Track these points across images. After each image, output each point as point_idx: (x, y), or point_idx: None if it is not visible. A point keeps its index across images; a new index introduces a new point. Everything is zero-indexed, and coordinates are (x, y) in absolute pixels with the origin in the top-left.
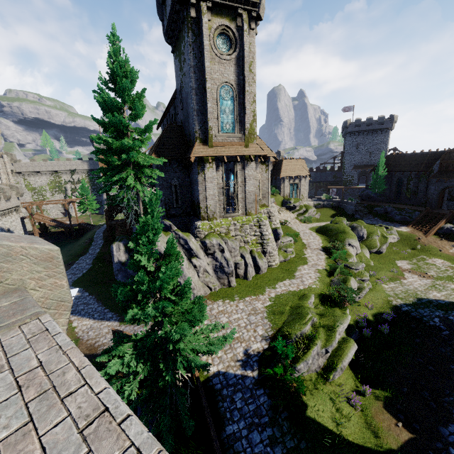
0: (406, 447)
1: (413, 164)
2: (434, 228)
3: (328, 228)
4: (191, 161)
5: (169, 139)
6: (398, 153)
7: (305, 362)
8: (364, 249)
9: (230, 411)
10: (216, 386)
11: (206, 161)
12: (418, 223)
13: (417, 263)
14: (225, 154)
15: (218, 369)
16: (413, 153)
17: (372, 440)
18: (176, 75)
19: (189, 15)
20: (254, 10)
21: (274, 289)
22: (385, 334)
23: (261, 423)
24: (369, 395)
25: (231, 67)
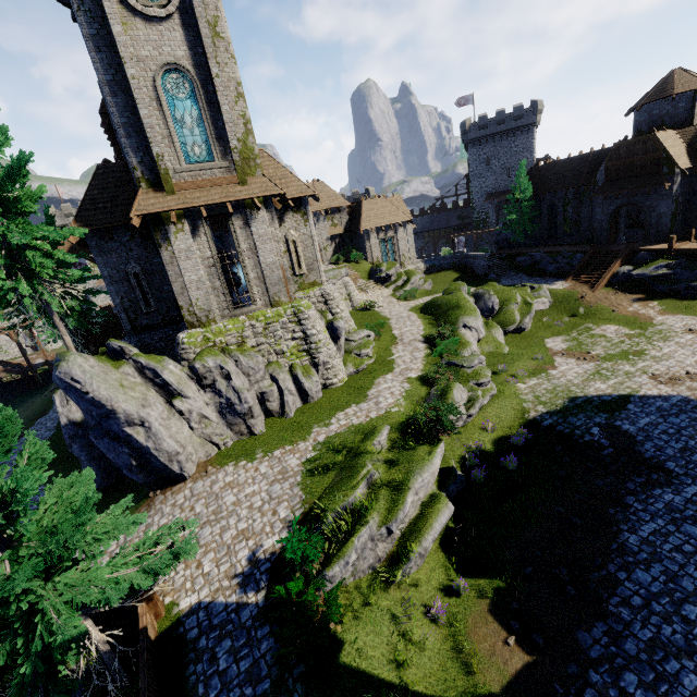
0: (516, 684)
1: (569, 176)
2: (604, 276)
3: (436, 304)
4: (134, 225)
5: (104, 190)
6: (545, 163)
7: (342, 562)
8: (494, 329)
9: (206, 680)
10: (190, 633)
11: (167, 221)
12: (581, 271)
13: (578, 338)
14: (202, 204)
15: (200, 599)
16: (567, 159)
17: (459, 681)
18: None
19: None
20: None
21: (326, 426)
22: (511, 471)
23: (256, 694)
24: (468, 592)
25: (174, 32)
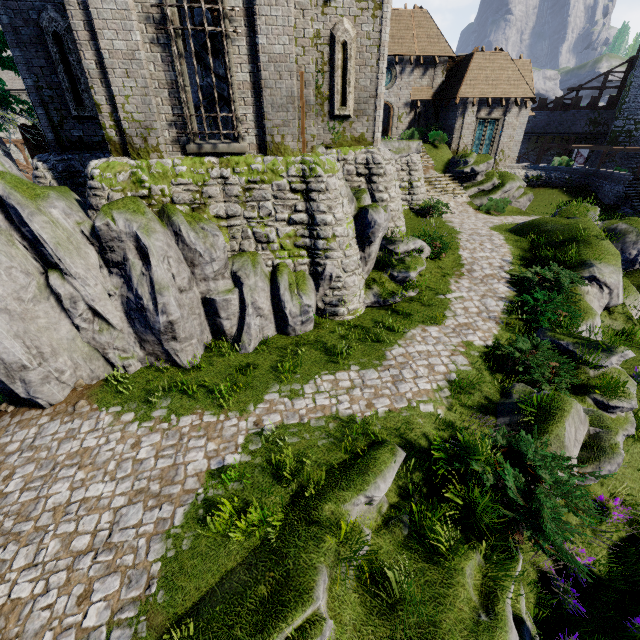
0: None
1: None
2: None
3: (542, 229)
4: None
5: None
6: None
7: None
8: (629, 294)
9: None
10: None
11: None
12: None
13: None
14: None
15: None
16: None
17: None
18: None
19: None
20: None
21: (291, 397)
22: None
23: None
24: None
25: None
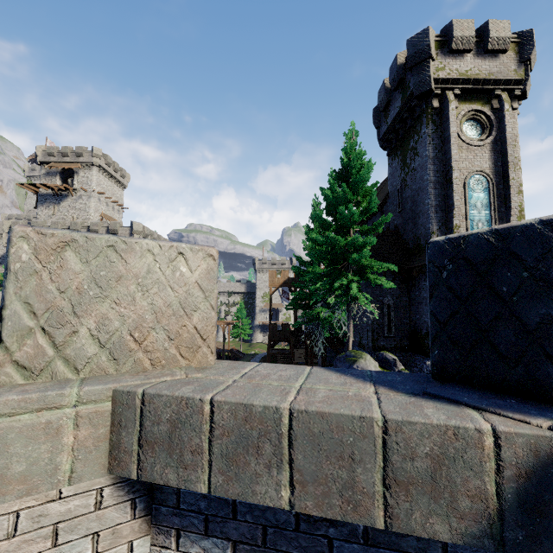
0: None
1: None
2: None
3: None
4: None
5: (382, 246)
6: None
7: None
8: None
9: None
10: None
11: None
12: None
13: None
14: None
15: None
16: None
17: None
18: (390, 177)
19: (429, 107)
20: (517, 88)
21: None
22: None
23: None
24: None
25: (484, 154)
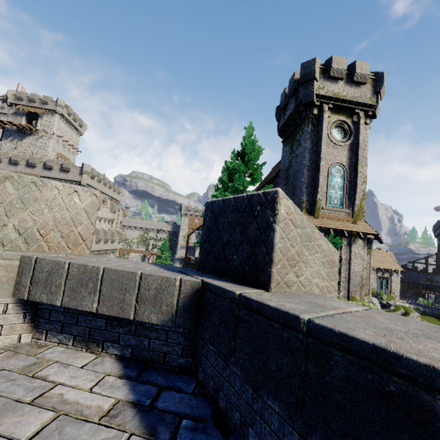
0: None
1: None
2: None
3: None
4: None
5: None
6: None
7: None
8: None
9: None
10: None
11: None
12: None
13: None
14: (332, 227)
15: None
16: None
17: None
18: (282, 158)
19: (311, 113)
20: (370, 110)
21: None
22: None
23: None
24: None
25: (344, 152)
